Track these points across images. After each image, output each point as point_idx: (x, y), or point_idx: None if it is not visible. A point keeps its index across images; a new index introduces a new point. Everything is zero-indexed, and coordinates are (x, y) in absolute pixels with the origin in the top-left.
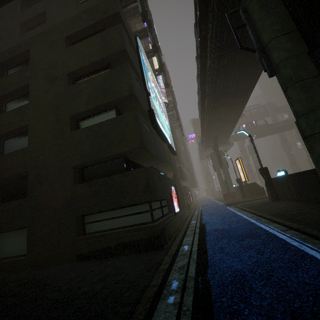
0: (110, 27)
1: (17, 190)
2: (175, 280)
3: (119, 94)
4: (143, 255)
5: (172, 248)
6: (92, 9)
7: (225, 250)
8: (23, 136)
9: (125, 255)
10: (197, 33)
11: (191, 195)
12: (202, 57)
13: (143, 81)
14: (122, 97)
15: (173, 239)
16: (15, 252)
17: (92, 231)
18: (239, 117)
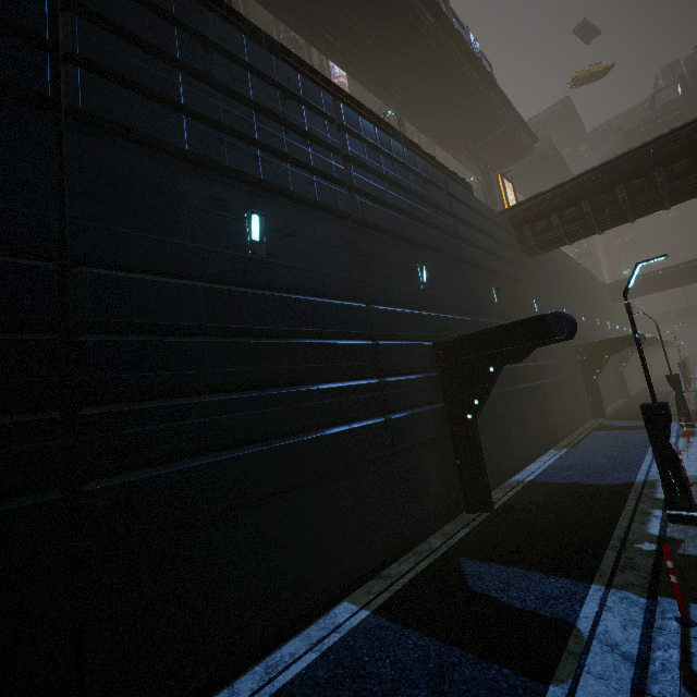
0: None
1: None
2: None
3: None
4: None
5: None
6: None
7: None
8: None
9: None
10: None
11: None
12: (276, 14)
13: None
14: None
15: None
16: None
17: None
18: (473, 82)
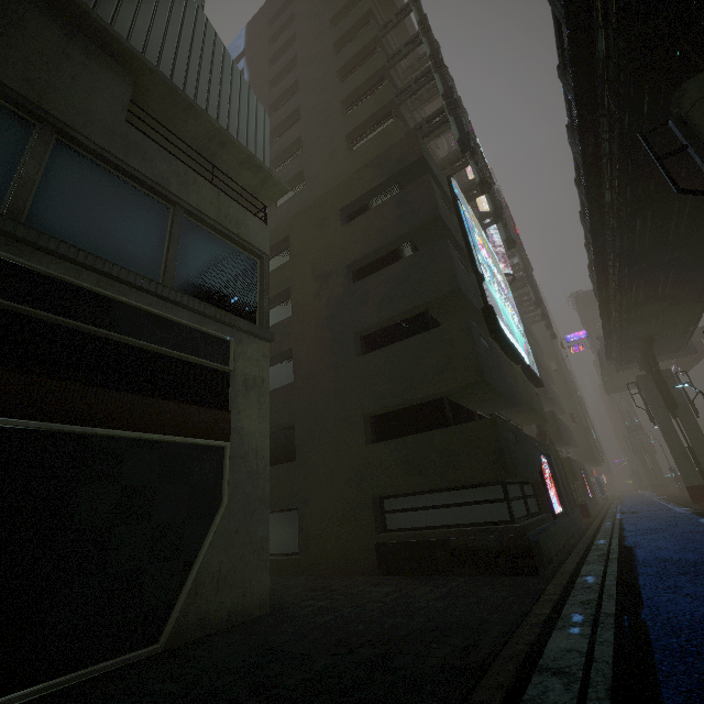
0: (411, 183)
1: (276, 449)
2: (577, 614)
3: (434, 292)
4: (500, 579)
5: (558, 576)
6: (379, 160)
7: (682, 590)
8: (282, 365)
9: (464, 575)
10: (575, 143)
11: (589, 483)
12: (591, 188)
13: (471, 258)
14: (439, 296)
15: (558, 564)
16: (278, 548)
17: (398, 527)
18: None
